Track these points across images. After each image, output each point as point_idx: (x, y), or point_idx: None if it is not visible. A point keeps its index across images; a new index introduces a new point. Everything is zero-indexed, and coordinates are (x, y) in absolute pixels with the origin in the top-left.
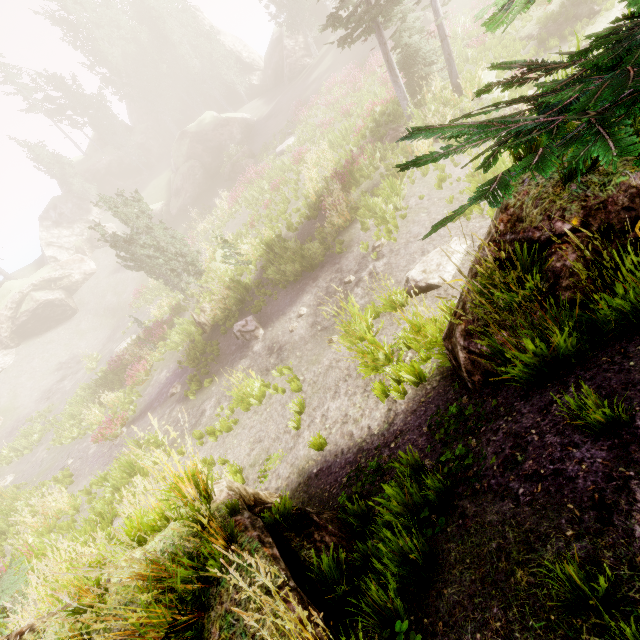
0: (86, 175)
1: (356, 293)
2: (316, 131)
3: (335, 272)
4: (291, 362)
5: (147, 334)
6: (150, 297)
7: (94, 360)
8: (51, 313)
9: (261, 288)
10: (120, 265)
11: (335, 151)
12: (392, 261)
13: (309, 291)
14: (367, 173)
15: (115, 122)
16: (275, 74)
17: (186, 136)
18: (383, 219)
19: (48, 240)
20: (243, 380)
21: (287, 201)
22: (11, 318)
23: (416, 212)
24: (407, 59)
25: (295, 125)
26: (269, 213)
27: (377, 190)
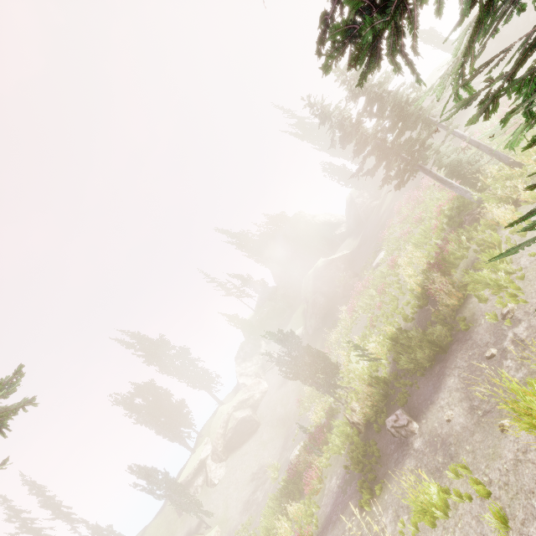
0: (256, 323)
1: (507, 366)
2: (399, 241)
3: (470, 349)
4: (463, 458)
5: (311, 439)
6: (307, 404)
7: (275, 469)
8: (244, 428)
9: (399, 379)
10: (282, 381)
11: (421, 248)
12: (533, 323)
13: (450, 374)
14: (460, 254)
15: (268, 287)
16: (355, 220)
17: (309, 279)
18: (498, 286)
19: (240, 372)
20: (415, 483)
21: (395, 298)
22: (223, 435)
23: (534, 269)
24: (453, 169)
25: (381, 243)
26: (383, 312)
27: (477, 264)
